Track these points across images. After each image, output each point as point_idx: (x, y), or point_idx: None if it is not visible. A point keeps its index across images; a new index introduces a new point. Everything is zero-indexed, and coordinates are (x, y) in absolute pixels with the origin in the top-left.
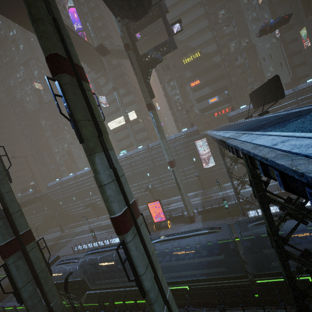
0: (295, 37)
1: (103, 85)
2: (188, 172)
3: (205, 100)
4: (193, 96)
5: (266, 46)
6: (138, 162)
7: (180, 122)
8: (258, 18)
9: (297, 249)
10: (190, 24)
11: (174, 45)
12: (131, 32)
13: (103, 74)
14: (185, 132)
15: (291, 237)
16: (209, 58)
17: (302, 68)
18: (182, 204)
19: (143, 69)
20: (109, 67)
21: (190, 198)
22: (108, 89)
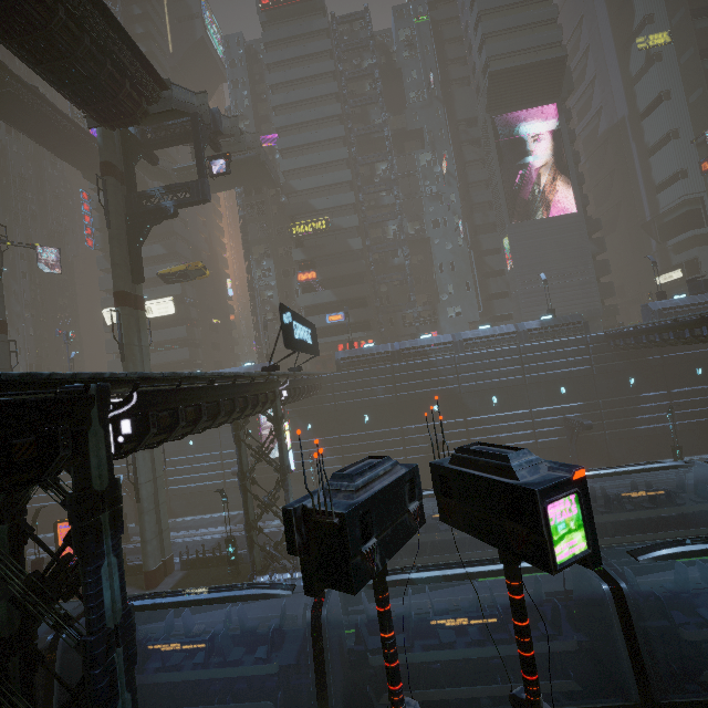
0: (497, 246)
1: None
2: (231, 461)
3: (322, 314)
4: (299, 301)
5: (447, 247)
6: None
7: (265, 345)
8: (441, 196)
9: (61, 681)
10: (320, 168)
11: (204, 194)
12: (133, 144)
13: None
14: (246, 369)
15: (149, 651)
16: (342, 238)
17: (502, 301)
18: (181, 538)
19: (132, 220)
20: None
21: (211, 525)
22: None
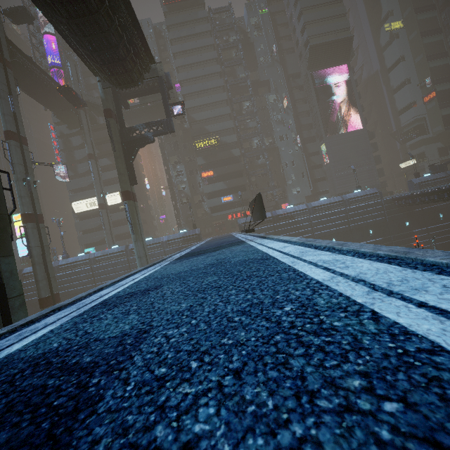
0: (317, 150)
1: (77, 146)
2: None
3: (218, 197)
4: (204, 189)
5: (289, 152)
6: (106, 270)
7: (183, 219)
8: (283, 121)
9: None
10: (210, 106)
11: (171, 127)
12: (119, 97)
13: (81, 132)
14: (183, 234)
15: None
16: (227, 149)
17: (322, 183)
18: None
19: (126, 145)
20: (90, 126)
21: None
22: (85, 155)
